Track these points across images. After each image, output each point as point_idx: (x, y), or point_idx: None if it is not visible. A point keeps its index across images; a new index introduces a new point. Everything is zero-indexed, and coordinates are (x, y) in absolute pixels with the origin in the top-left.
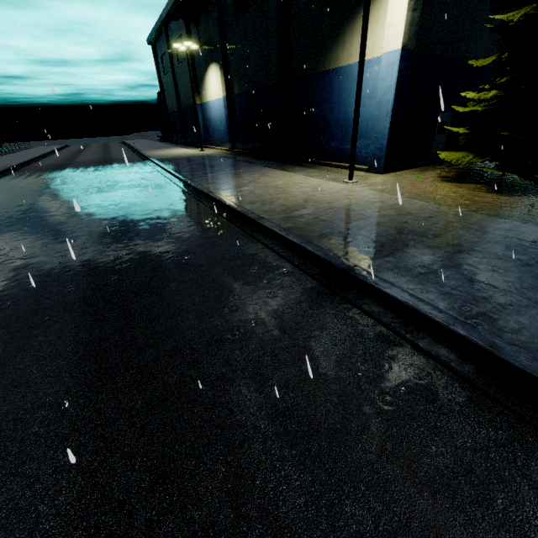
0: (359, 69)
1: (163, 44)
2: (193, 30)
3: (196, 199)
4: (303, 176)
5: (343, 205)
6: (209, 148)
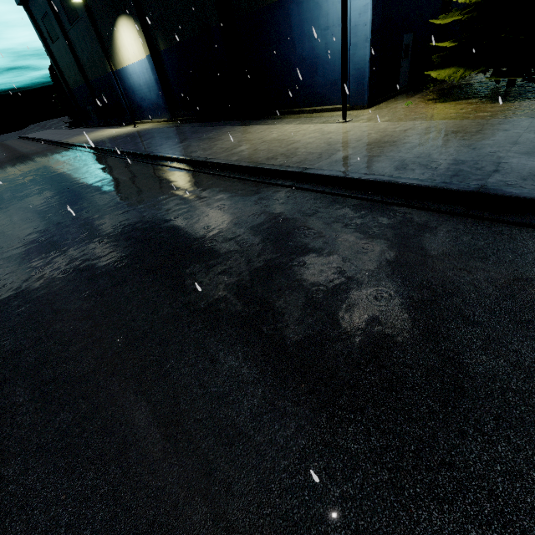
0: None
1: (40, 2)
2: None
3: (191, 171)
4: (291, 125)
5: (376, 139)
6: (141, 123)
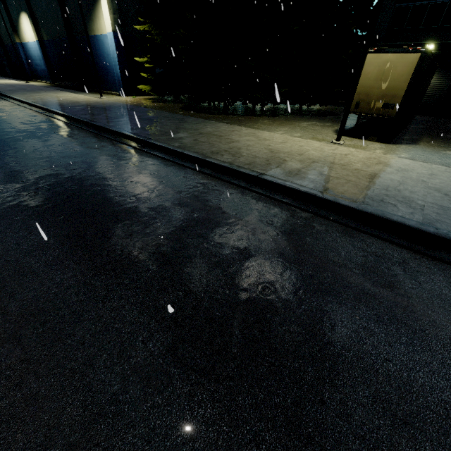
0: (87, 40)
1: None
2: None
3: (6, 100)
4: (77, 94)
5: (77, 101)
6: (36, 81)
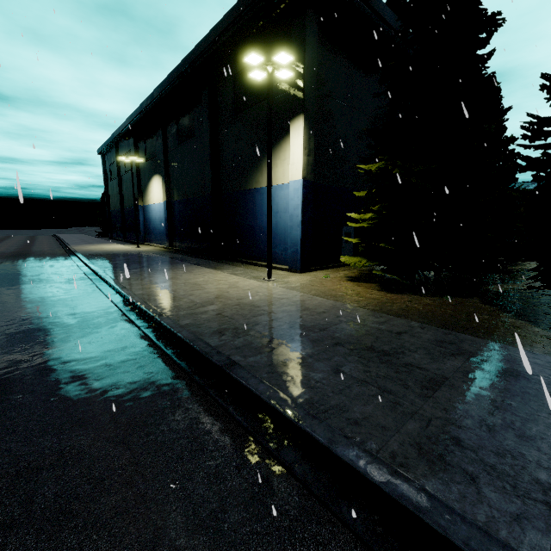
0: (268, 190)
1: (113, 156)
2: (141, 148)
3: (104, 295)
4: (225, 274)
5: (251, 301)
6: (148, 245)
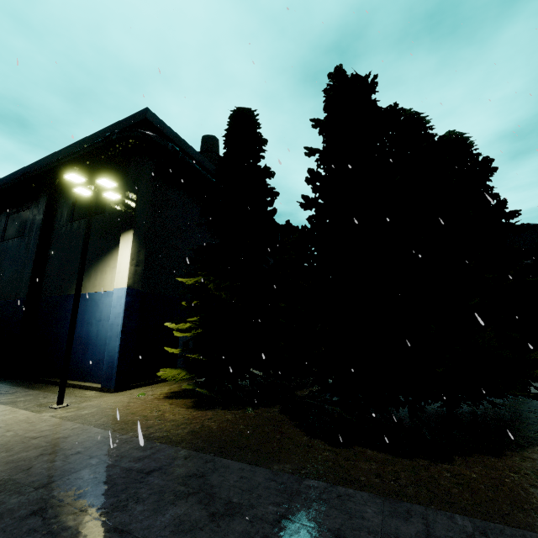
0: (75, 297)
1: None
2: None
3: None
4: None
5: None
6: None
